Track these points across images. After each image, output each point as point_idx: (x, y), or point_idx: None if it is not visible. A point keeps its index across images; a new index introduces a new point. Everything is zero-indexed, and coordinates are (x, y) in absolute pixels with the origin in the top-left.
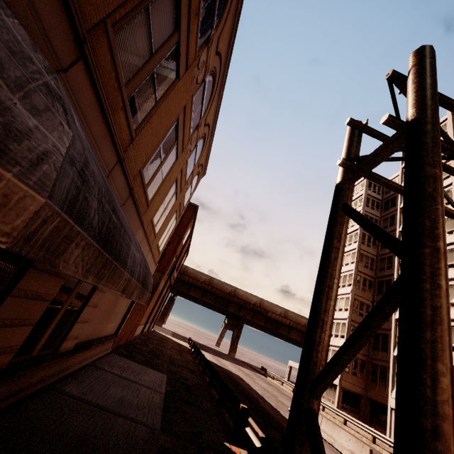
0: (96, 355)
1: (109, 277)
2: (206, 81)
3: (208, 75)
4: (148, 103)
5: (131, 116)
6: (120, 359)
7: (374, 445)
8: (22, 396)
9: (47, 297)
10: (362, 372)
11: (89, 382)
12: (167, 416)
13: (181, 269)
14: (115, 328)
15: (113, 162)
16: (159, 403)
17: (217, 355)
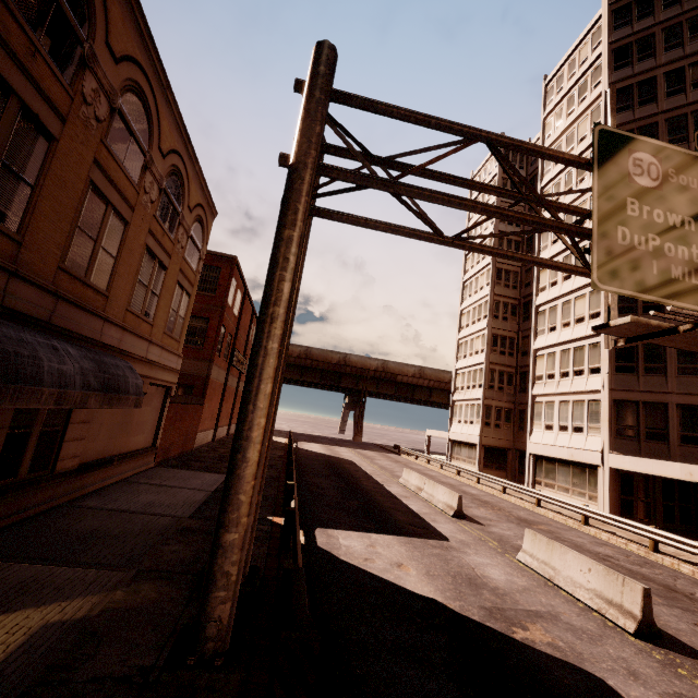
0: (128, 471)
1: (15, 397)
2: (122, 106)
3: (121, 97)
4: (19, 196)
5: (0, 223)
6: (166, 470)
7: (504, 495)
8: (30, 514)
9: (0, 425)
10: (508, 422)
11: (114, 495)
12: (204, 507)
13: None
14: (148, 440)
15: (3, 280)
16: (201, 499)
17: (333, 444)
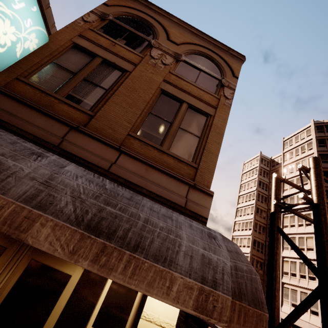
0: None
1: None
2: None
3: None
4: None
5: None
6: None
7: None
8: None
9: None
10: None
11: None
12: None
13: None
14: None
15: None
16: None
17: None
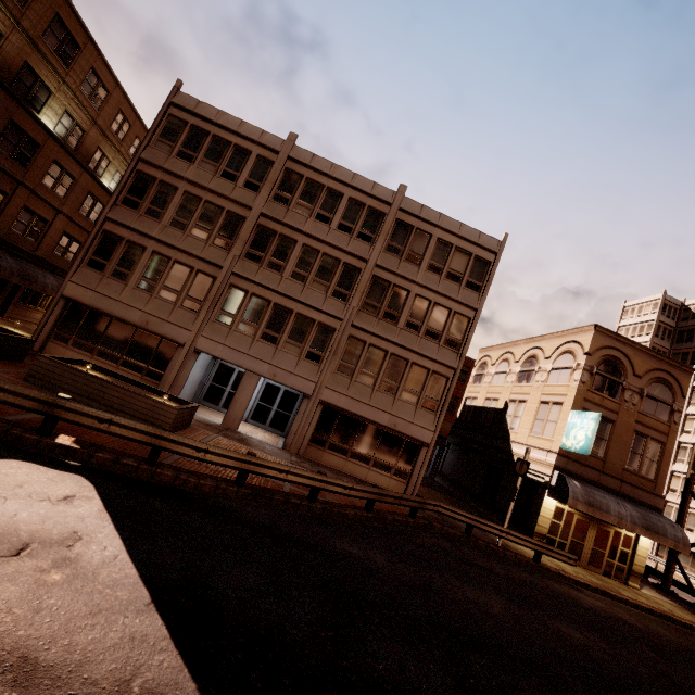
0: None
1: None
2: None
3: None
4: None
5: None
6: None
7: None
8: None
9: None
10: None
11: None
12: None
13: None
14: None
15: None
16: None
17: None
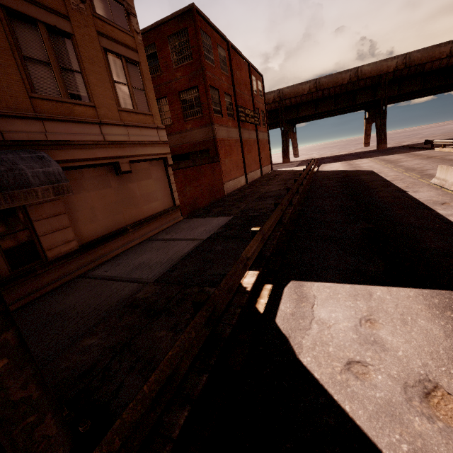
0: (153, 231)
1: None
2: None
3: None
4: None
5: None
6: (187, 222)
7: None
8: (43, 292)
9: None
10: None
11: (124, 258)
12: (179, 264)
13: (276, 97)
14: (167, 203)
15: None
16: (186, 252)
17: (354, 159)
